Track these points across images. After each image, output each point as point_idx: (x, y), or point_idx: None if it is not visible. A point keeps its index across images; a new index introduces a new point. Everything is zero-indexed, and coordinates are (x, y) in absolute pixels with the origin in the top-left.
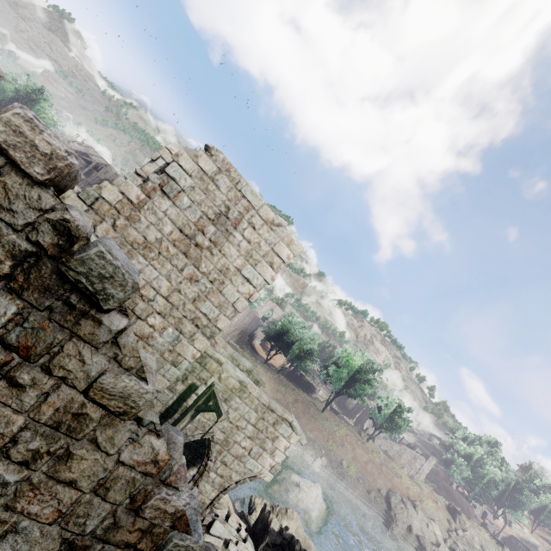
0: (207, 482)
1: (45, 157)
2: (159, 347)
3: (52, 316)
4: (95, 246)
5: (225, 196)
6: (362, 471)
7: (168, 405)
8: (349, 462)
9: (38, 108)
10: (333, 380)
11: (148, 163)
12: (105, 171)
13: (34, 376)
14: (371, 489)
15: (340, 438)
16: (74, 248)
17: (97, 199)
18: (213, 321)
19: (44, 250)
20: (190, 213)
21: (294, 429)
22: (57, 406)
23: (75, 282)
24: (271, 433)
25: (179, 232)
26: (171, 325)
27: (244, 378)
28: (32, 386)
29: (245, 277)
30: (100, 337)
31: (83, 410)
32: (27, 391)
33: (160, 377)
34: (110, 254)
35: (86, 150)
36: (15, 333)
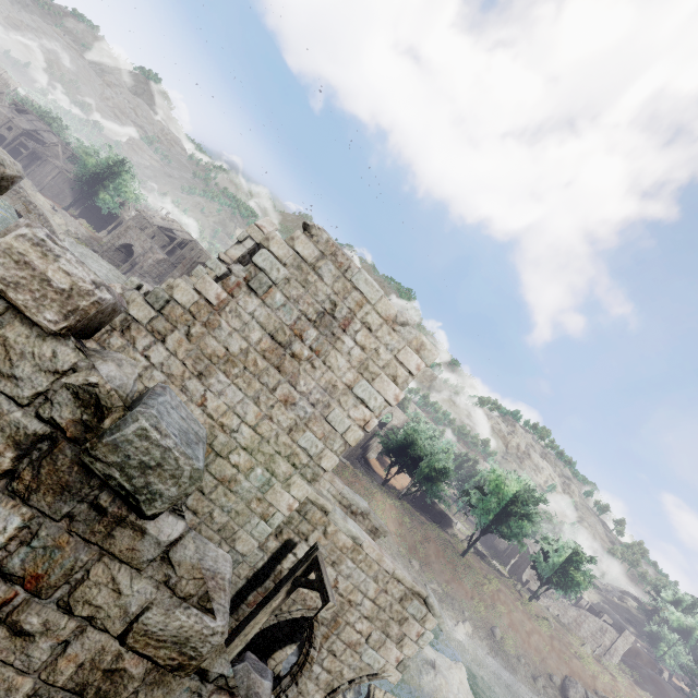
0: (310, 679)
1: (61, 296)
2: (245, 494)
3: (73, 527)
4: (134, 421)
5: (330, 289)
6: (523, 645)
7: (257, 568)
8: (505, 631)
9: (119, 182)
10: (477, 512)
11: (234, 245)
12: (190, 248)
13: (46, 618)
14: (538, 674)
15: (490, 595)
16: (105, 424)
17: (168, 302)
18: (315, 459)
19: (61, 430)
20: (284, 314)
21: (429, 608)
22: (80, 661)
23: (104, 478)
24: (397, 612)
25: (270, 339)
26: (260, 465)
27: (359, 533)
28: (44, 632)
29: (359, 397)
30: (143, 552)
31: (118, 663)
32: (37, 640)
33: (246, 535)
34: (157, 430)
35: (170, 225)
36: (19, 557)
